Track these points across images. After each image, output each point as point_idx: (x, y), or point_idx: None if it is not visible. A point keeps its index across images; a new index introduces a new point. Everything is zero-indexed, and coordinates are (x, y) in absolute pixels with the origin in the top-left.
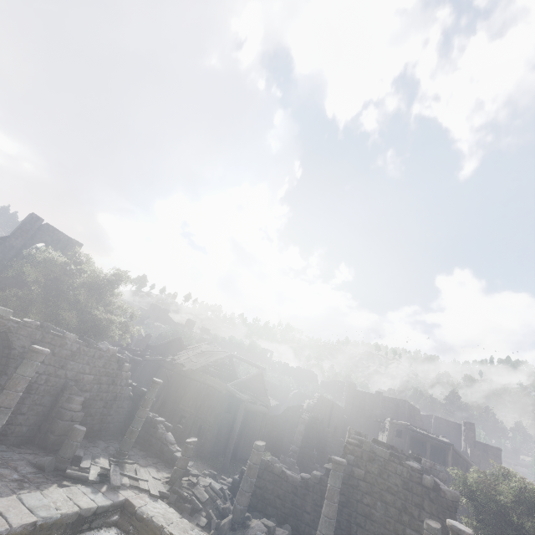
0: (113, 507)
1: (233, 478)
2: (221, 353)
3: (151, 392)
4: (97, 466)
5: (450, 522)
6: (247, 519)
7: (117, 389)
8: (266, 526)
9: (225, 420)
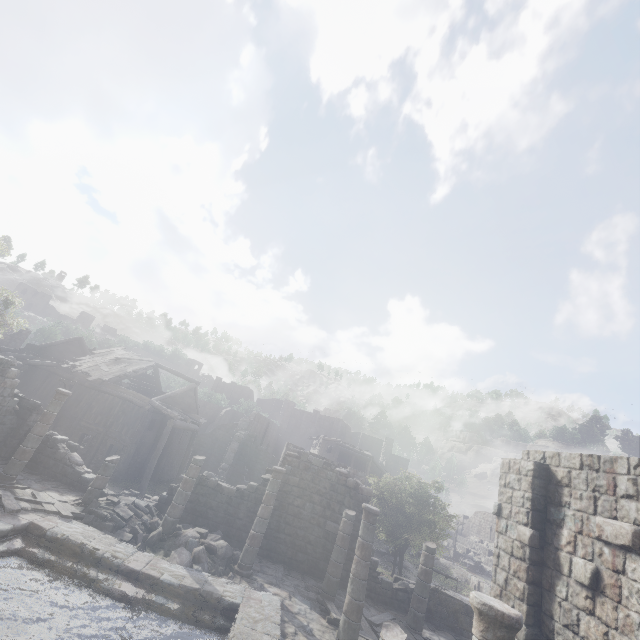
0: (13, 532)
1: (161, 495)
2: (144, 362)
3: (55, 405)
4: None
5: (365, 505)
6: (178, 530)
7: None
8: (199, 533)
9: (145, 439)
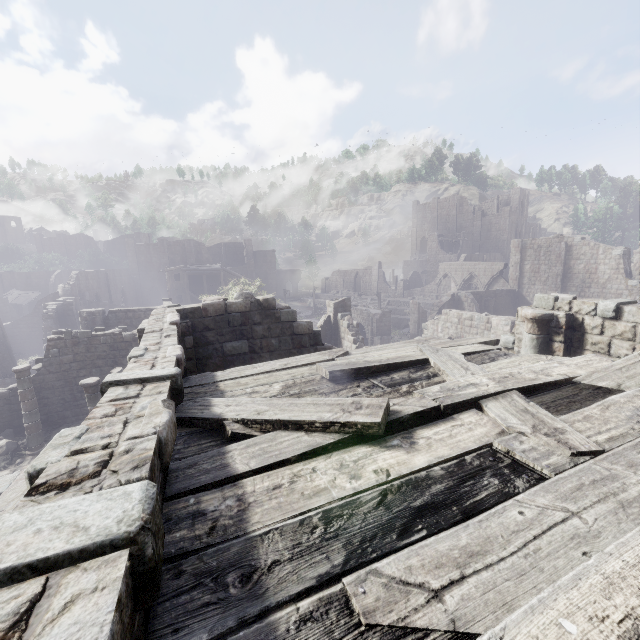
0: None
1: None
2: None
3: None
4: None
5: (80, 383)
6: None
7: None
8: None
9: None
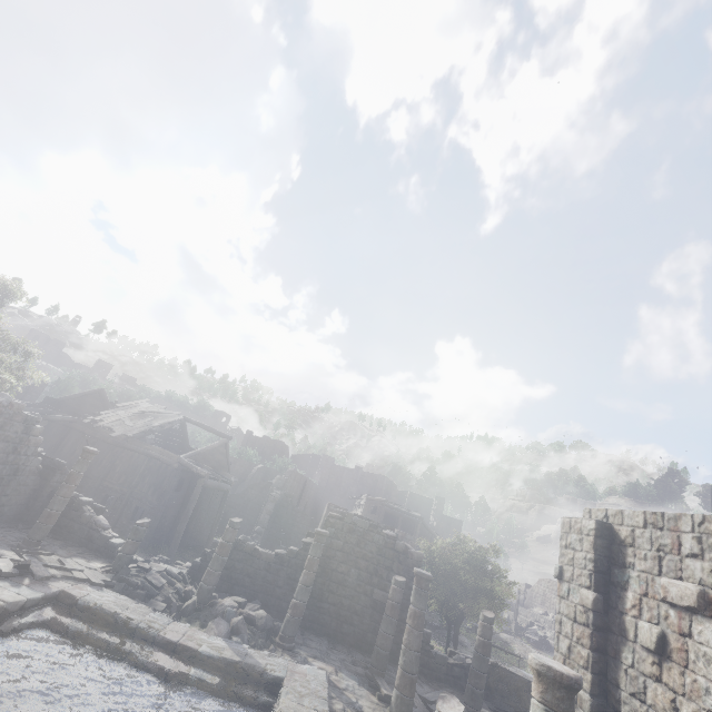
0: (44, 600)
1: (194, 561)
2: (171, 415)
3: (82, 464)
4: (3, 558)
5: (416, 570)
6: (214, 599)
7: (20, 460)
8: (236, 602)
9: (173, 501)
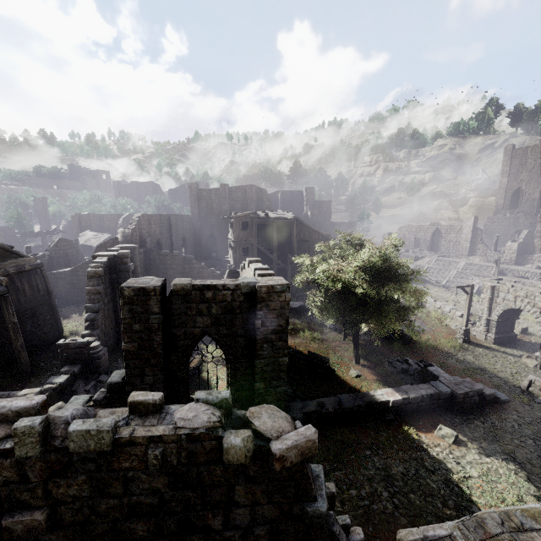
0: None
1: None
2: None
3: None
4: None
5: None
6: None
7: None
8: None
9: None
